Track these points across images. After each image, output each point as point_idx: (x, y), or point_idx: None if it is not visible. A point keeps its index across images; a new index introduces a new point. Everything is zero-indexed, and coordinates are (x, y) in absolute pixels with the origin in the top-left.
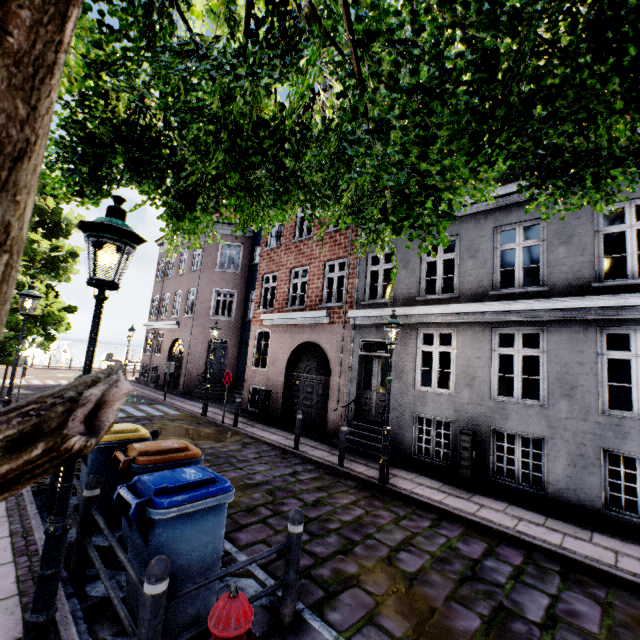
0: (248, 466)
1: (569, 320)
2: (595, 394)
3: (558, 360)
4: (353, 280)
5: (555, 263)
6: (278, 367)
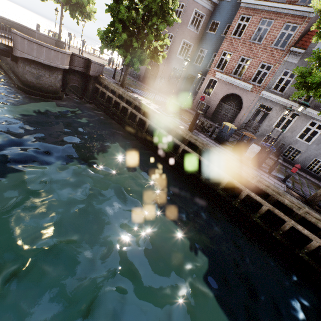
0: None
1: None
2: None
3: None
4: (271, 78)
5: None
6: (216, 98)
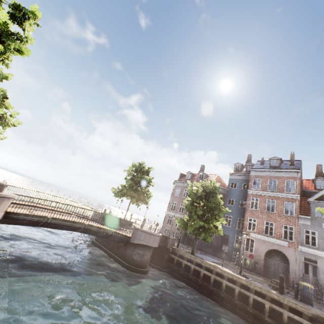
0: None
1: None
2: None
3: None
4: (298, 235)
5: None
6: (260, 254)
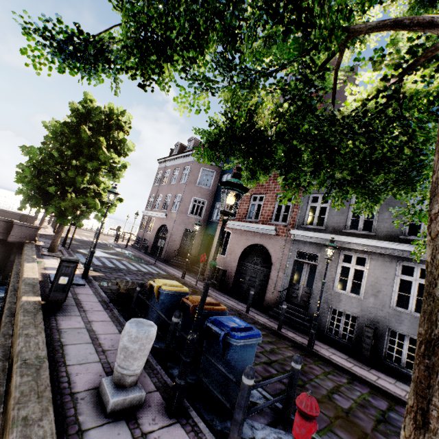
0: None
1: None
2: None
3: None
4: (297, 210)
5: None
6: (234, 256)
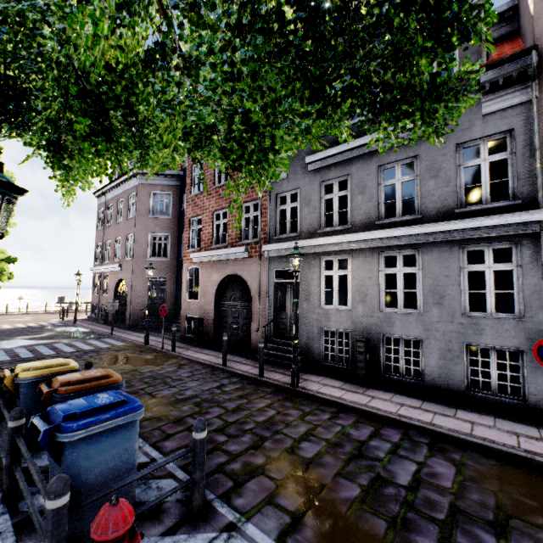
0: (181, 384)
1: (438, 241)
2: (459, 300)
3: (430, 275)
4: (266, 219)
5: (427, 194)
6: (208, 298)
